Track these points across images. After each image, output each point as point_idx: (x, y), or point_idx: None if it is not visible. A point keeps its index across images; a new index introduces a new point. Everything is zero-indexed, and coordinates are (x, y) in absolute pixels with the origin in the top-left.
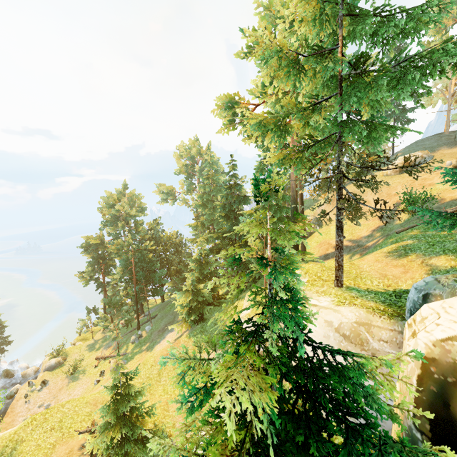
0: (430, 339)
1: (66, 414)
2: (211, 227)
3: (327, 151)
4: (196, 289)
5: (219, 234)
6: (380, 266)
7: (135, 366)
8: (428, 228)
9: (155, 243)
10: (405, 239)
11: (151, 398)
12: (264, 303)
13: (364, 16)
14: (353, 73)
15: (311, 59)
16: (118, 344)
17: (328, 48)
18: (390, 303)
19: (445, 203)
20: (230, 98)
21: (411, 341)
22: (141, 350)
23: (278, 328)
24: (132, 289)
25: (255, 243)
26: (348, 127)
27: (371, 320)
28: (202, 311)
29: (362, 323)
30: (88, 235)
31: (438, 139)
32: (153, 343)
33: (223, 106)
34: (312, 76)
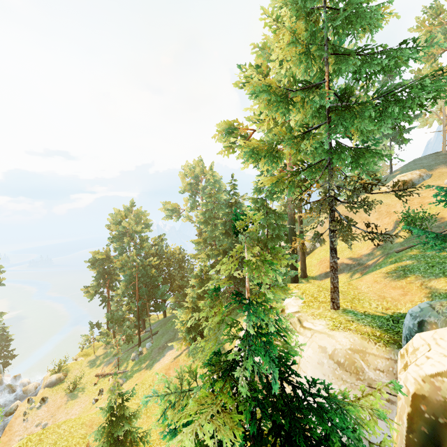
0: (419, 374)
1: (61, 436)
2: (214, 243)
3: (314, 178)
4: (196, 306)
5: (220, 251)
6: (378, 287)
7: (133, 385)
8: (427, 248)
9: (158, 258)
10: (404, 259)
11: (148, 421)
12: (238, 337)
13: (347, 54)
14: (339, 104)
15: (299, 94)
16: (119, 361)
17: (316, 82)
18: (388, 328)
19: (445, 222)
20: (230, 124)
21: (402, 374)
22: (141, 368)
23: (252, 363)
24: (134, 304)
25: (254, 261)
26: (337, 153)
27: (366, 348)
28: (202, 329)
29: (356, 350)
30: (95, 251)
31: (435, 158)
32: (153, 361)
33: (224, 131)
34: (301, 107)
